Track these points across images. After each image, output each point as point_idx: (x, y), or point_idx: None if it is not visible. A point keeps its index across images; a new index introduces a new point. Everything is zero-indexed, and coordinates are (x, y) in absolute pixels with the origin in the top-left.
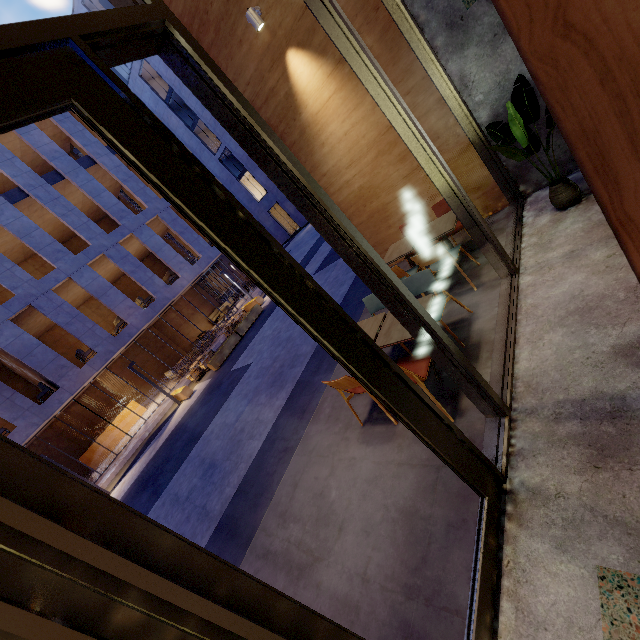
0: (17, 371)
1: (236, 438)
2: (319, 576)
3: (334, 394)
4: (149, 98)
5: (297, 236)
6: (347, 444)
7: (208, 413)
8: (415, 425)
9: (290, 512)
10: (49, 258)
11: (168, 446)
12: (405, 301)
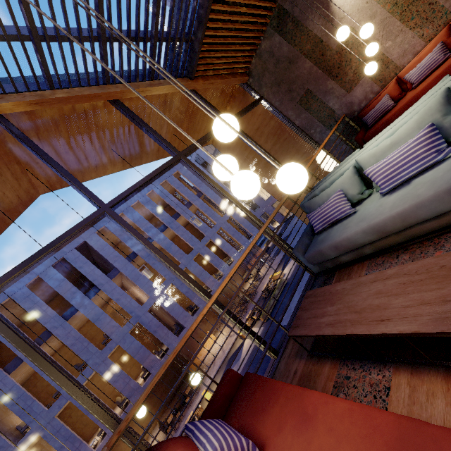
0: (157, 314)
1: None
2: None
3: None
4: (204, 154)
5: (292, 220)
6: None
7: None
8: None
9: None
10: (177, 258)
11: (249, 370)
12: None
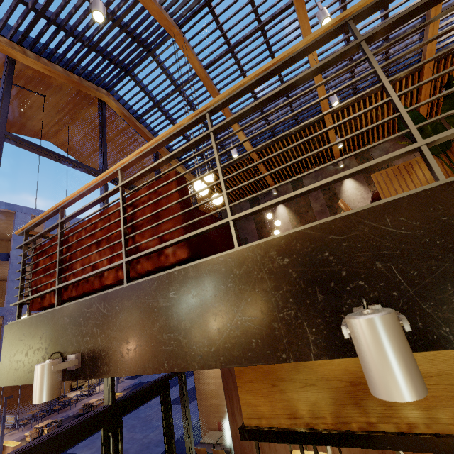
0: None
1: None
2: None
3: None
4: None
5: None
6: None
7: None
8: None
9: None
10: None
11: None
12: None
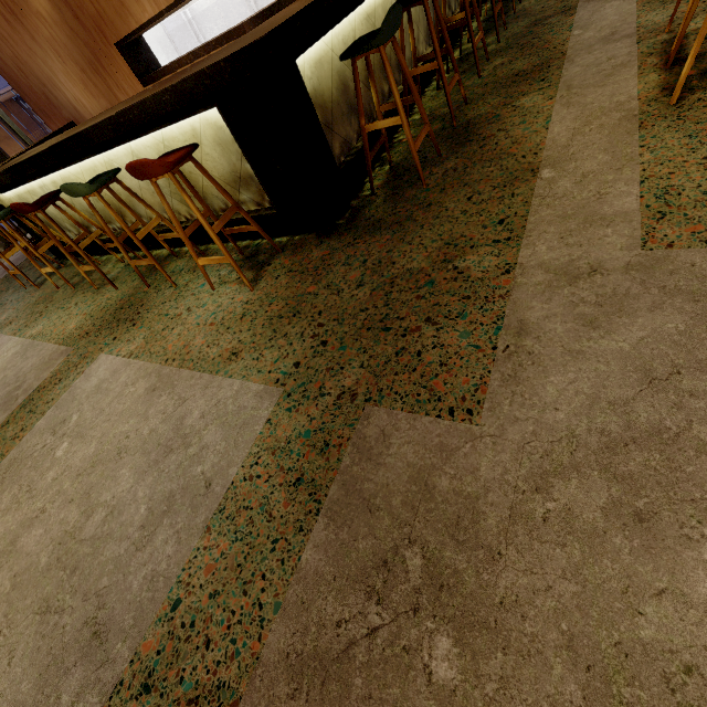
0: None
1: None
2: None
3: None
4: None
5: None
6: None
7: None
8: None
9: None
10: None
11: None
12: (14, 130)
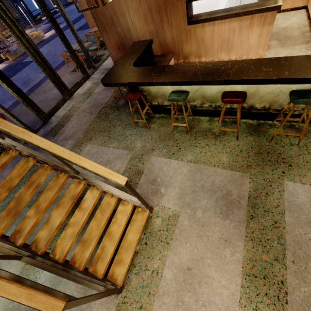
0: None
1: (27, 81)
2: (52, 91)
3: (66, 67)
4: None
5: (72, 5)
6: (65, 75)
7: (10, 74)
8: (71, 54)
9: (46, 86)
10: None
11: None
12: (75, 33)
